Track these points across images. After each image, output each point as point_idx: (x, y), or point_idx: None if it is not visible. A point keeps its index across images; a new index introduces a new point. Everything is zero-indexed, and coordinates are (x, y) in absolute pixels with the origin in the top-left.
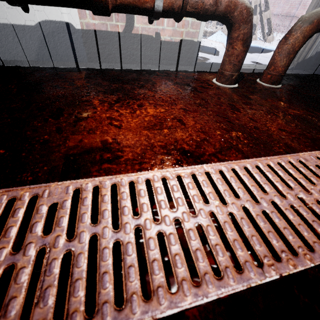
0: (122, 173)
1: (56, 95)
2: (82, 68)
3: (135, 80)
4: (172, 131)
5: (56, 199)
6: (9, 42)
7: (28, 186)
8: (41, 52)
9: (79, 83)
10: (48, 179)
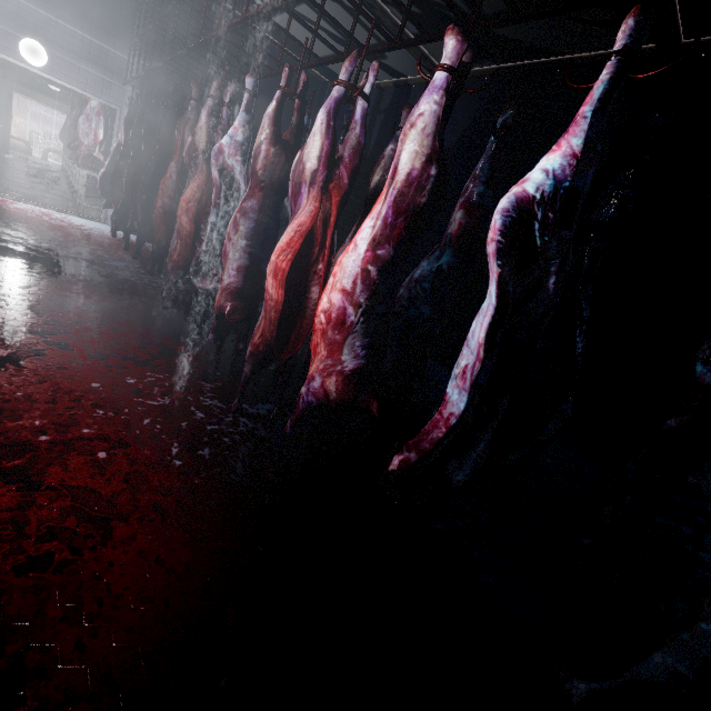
0: None
1: None
2: None
3: None
4: None
5: None
6: None
7: None
8: None
9: None
10: None
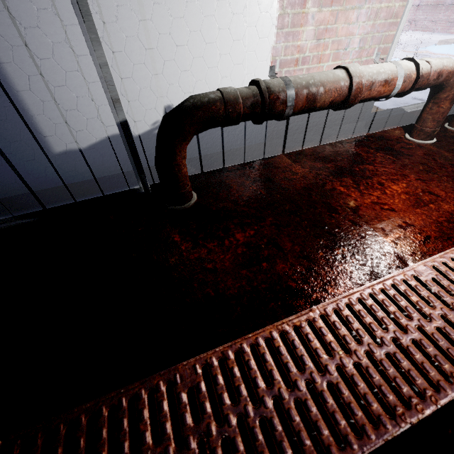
0: (446, 249)
1: (301, 189)
2: (274, 151)
3: (337, 154)
4: (437, 205)
5: (429, 275)
6: (204, 139)
7: (400, 271)
8: (228, 141)
9: (297, 170)
10: (405, 263)
